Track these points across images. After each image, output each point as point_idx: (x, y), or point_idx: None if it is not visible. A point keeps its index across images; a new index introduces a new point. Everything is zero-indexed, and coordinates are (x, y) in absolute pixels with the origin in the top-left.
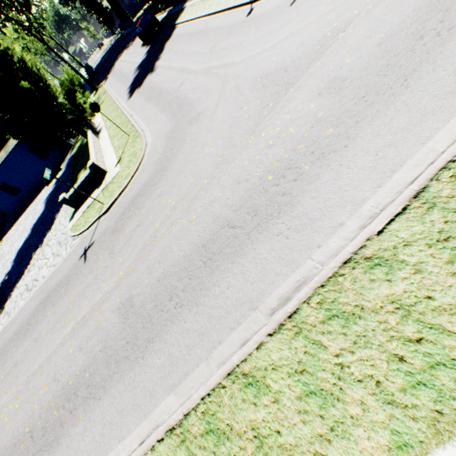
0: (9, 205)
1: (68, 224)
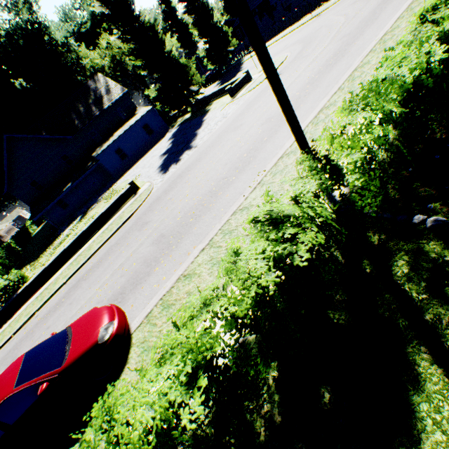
0: (116, 167)
1: (232, 101)
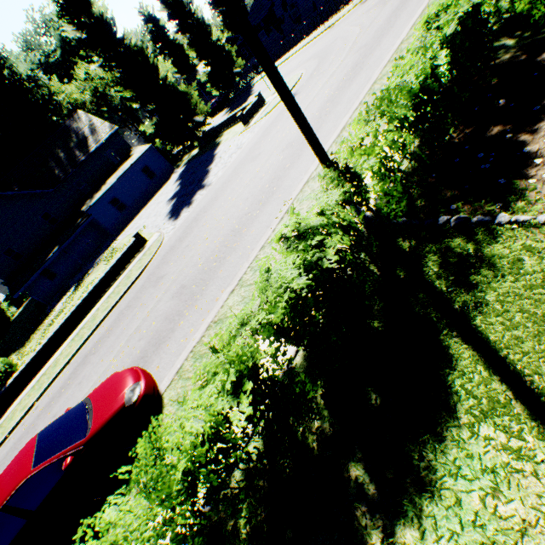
0: (114, 221)
1: (245, 129)
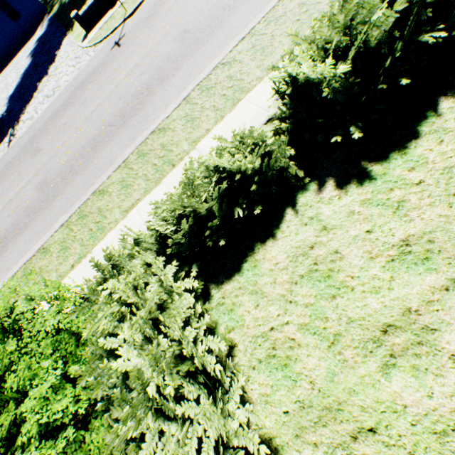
0: None
1: (80, 44)
